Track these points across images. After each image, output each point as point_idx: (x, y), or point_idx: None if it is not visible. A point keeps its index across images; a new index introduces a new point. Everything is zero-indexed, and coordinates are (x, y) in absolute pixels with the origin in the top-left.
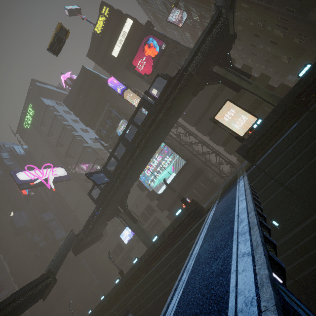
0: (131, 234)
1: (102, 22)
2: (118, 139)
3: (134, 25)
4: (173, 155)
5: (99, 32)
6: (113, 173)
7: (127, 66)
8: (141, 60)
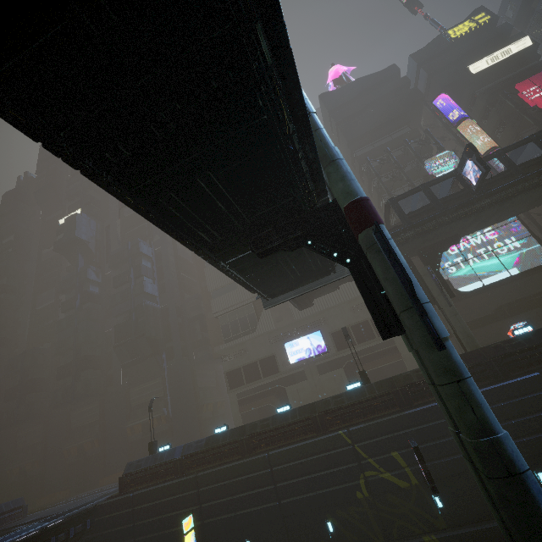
0: (313, 350)
1: (469, 28)
2: (532, 135)
3: (529, 50)
4: (528, 240)
5: (454, 37)
6: (485, 182)
7: (491, 90)
8: (537, 88)
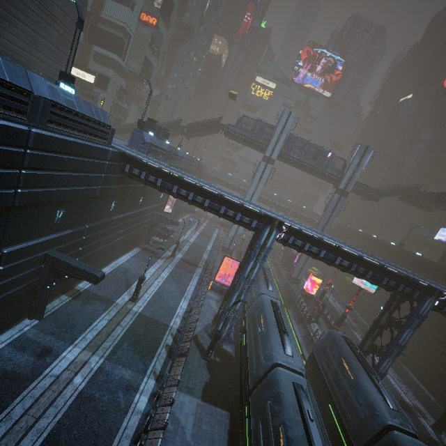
0: None
1: None
2: None
3: None
4: None
5: None
6: None
7: None
8: None
